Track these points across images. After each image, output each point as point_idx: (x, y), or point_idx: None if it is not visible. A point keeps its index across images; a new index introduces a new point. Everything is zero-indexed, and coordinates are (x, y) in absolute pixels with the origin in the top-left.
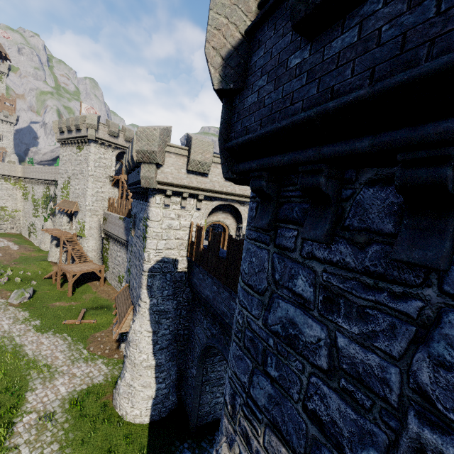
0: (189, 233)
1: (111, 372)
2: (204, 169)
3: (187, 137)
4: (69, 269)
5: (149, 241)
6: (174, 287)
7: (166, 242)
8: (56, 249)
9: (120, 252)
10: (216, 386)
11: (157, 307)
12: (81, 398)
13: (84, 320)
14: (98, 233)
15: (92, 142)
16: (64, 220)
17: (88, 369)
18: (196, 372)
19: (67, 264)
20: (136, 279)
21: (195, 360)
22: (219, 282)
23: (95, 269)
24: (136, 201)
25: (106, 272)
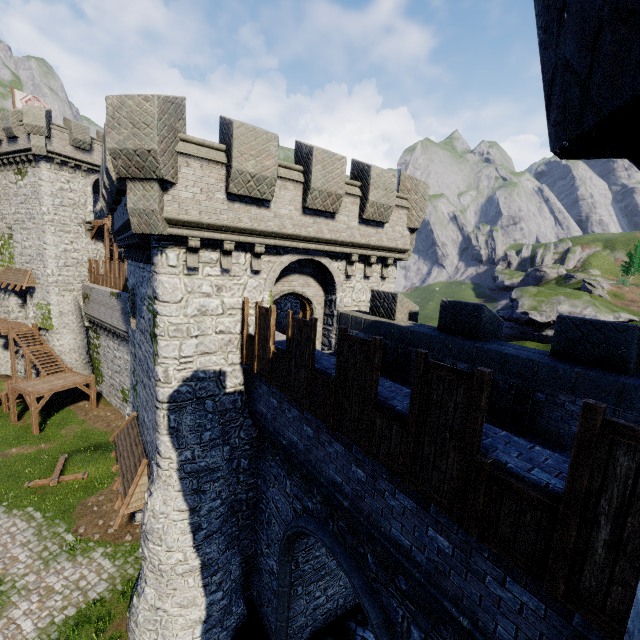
0: (242, 319)
1: (122, 572)
2: (262, 192)
3: (221, 123)
4: (28, 390)
5: (163, 343)
6: (222, 422)
7: (198, 341)
8: (5, 353)
9: (119, 350)
10: (313, 583)
11: (193, 465)
12: (66, 637)
13: (65, 476)
14: (78, 321)
15: (42, 160)
16: (11, 303)
17: (77, 574)
18: (279, 572)
19: (27, 378)
20: (147, 412)
21: (273, 546)
22: (318, 421)
23: (78, 384)
24: (132, 262)
25: (100, 383)
